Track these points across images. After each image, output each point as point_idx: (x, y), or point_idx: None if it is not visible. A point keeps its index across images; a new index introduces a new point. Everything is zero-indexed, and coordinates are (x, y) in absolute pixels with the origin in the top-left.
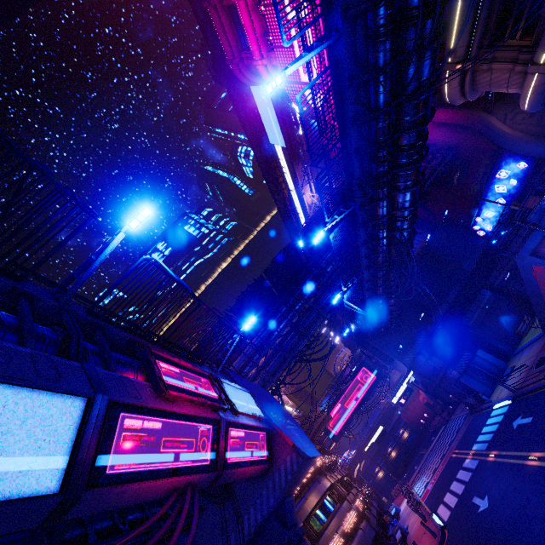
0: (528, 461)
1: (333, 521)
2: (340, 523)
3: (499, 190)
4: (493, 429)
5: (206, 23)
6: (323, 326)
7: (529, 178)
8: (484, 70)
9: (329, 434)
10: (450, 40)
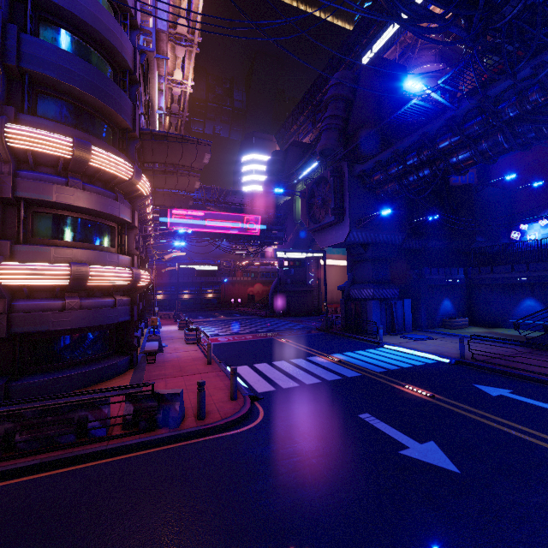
0: None
1: (81, 251)
2: (90, 263)
3: None
4: (396, 363)
5: None
6: None
7: None
8: None
9: (162, 221)
10: None
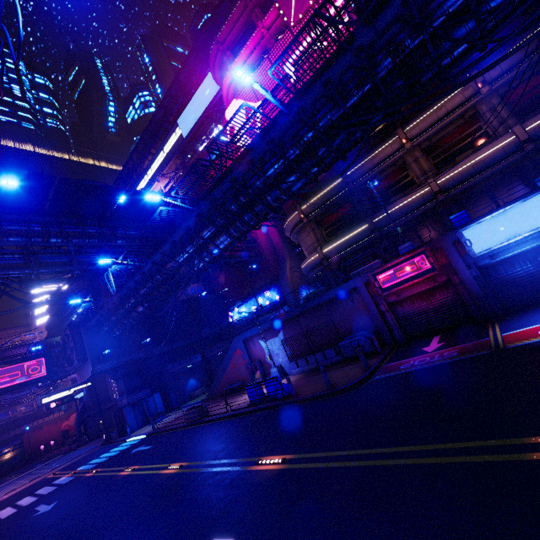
0: (123, 472)
1: None
2: None
3: (259, 301)
4: (113, 454)
5: (229, 1)
6: (61, 276)
7: (274, 307)
8: (307, 230)
9: None
10: (311, 200)
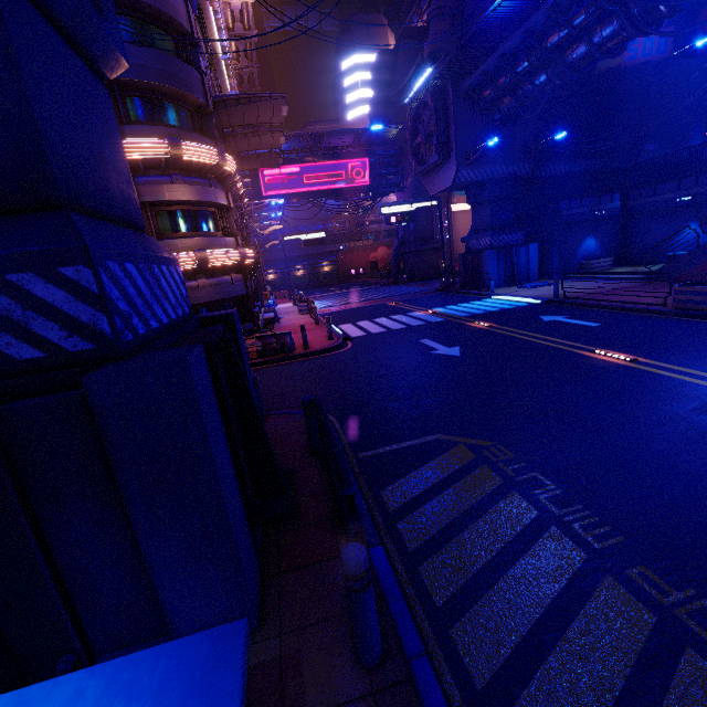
0: (589, 353)
1: (197, 239)
2: (206, 249)
3: None
4: (487, 309)
5: None
6: None
7: None
8: None
9: (255, 187)
10: None
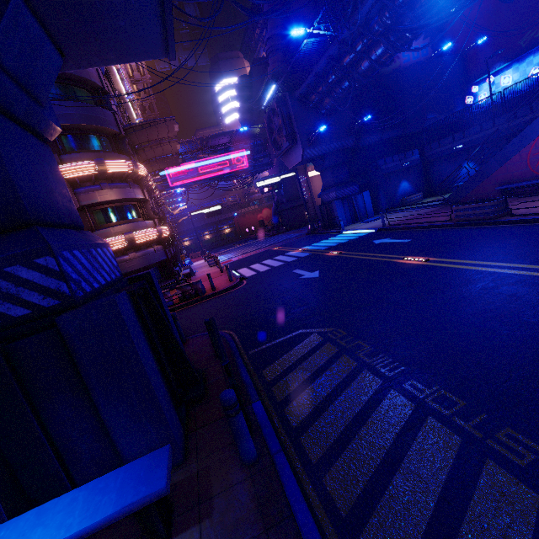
0: (401, 260)
1: (125, 226)
2: (133, 231)
3: None
4: (339, 242)
5: None
6: None
7: None
8: None
9: (164, 181)
10: None
